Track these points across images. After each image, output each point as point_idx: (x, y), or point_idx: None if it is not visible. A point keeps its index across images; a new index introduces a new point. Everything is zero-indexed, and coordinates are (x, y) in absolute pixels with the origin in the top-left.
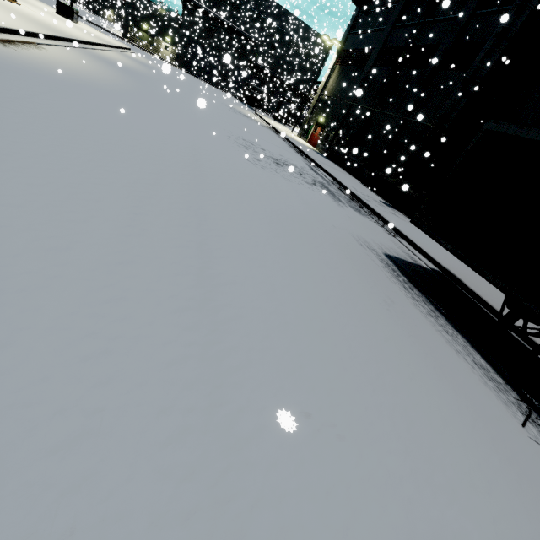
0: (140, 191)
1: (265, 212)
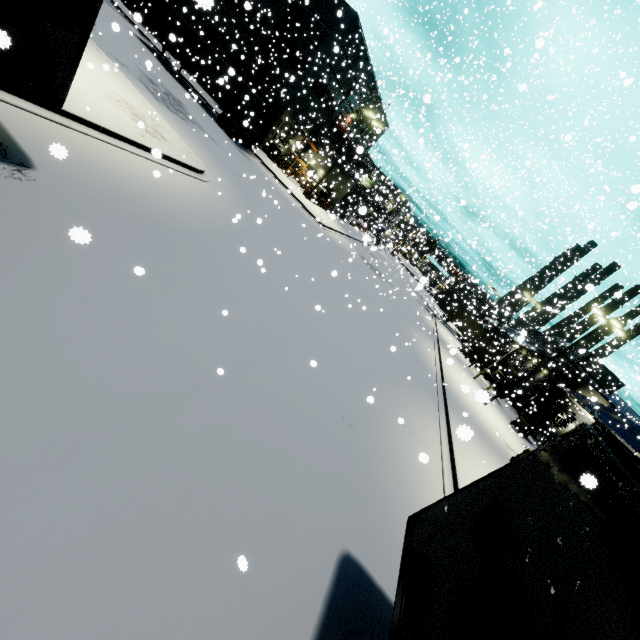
0: None
1: None
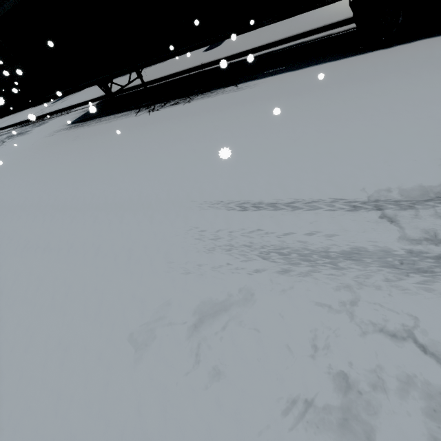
0: None
1: None
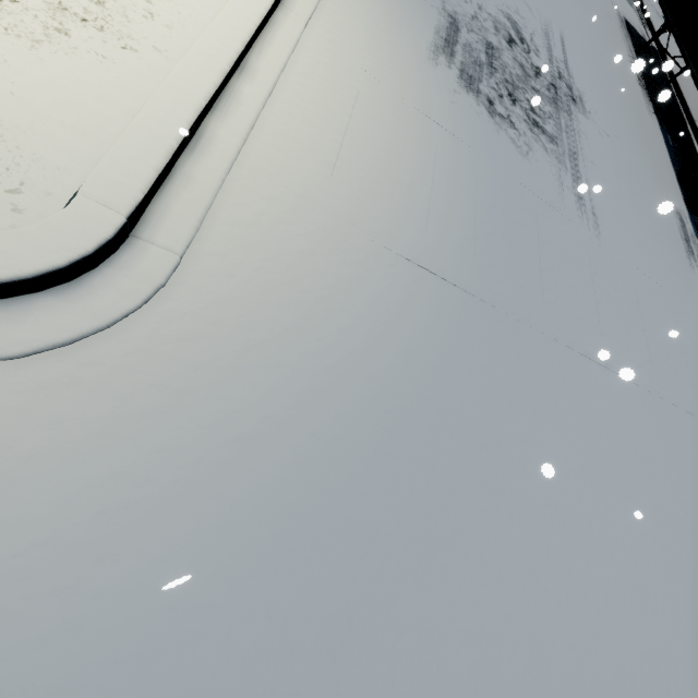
0: None
1: None
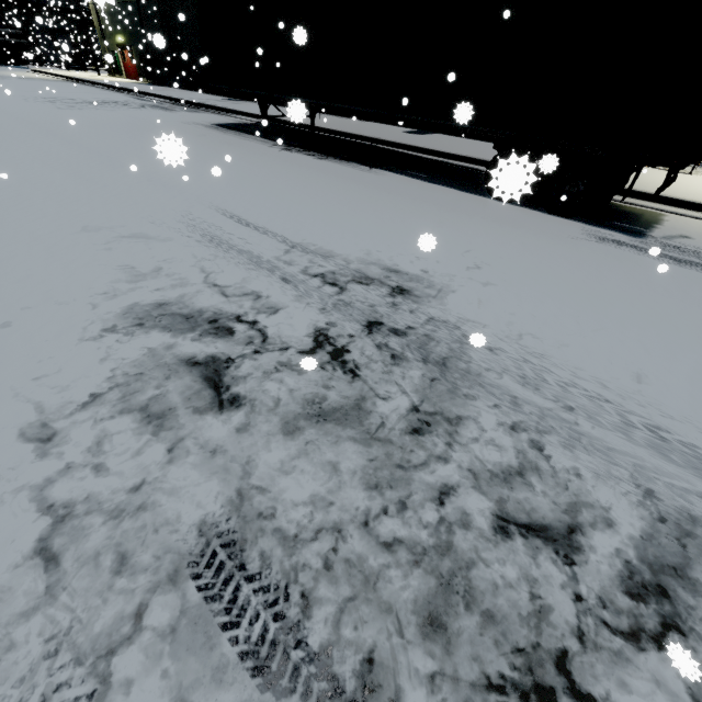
0: (2, 133)
1: (97, 126)
